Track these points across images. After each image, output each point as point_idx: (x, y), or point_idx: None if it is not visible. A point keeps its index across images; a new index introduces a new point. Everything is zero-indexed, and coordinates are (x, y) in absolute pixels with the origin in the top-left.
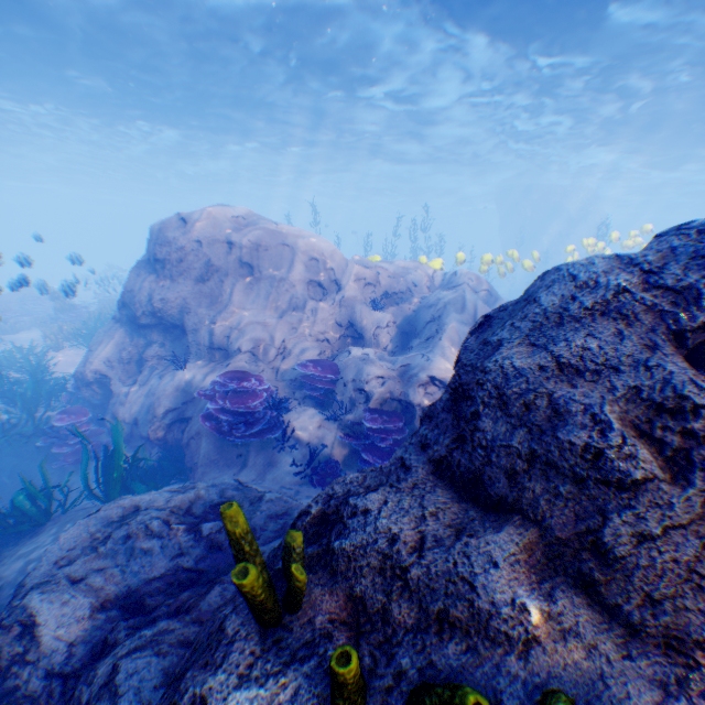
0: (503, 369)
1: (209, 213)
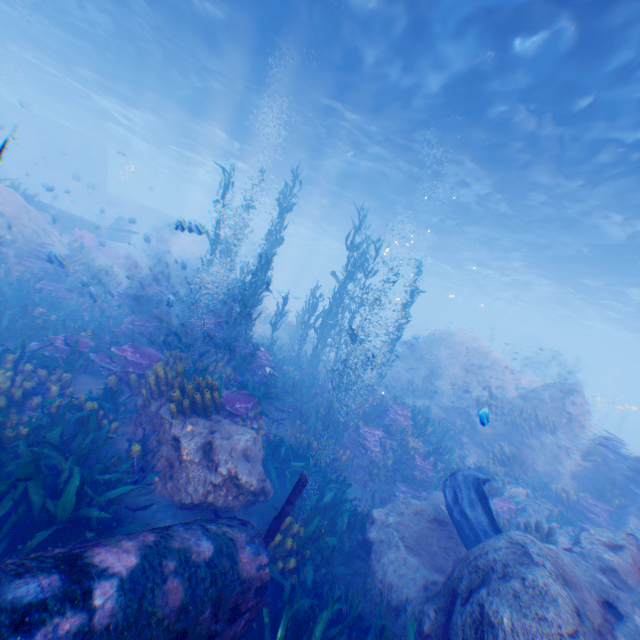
0: (532, 387)
1: (460, 332)
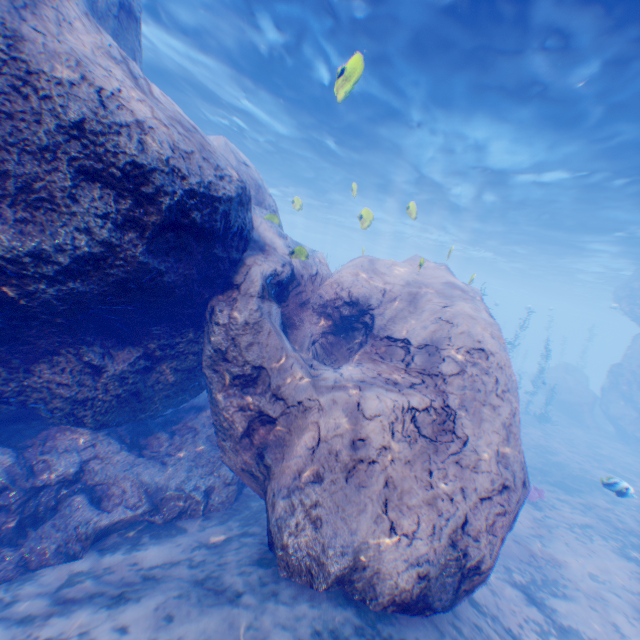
0: None
1: None
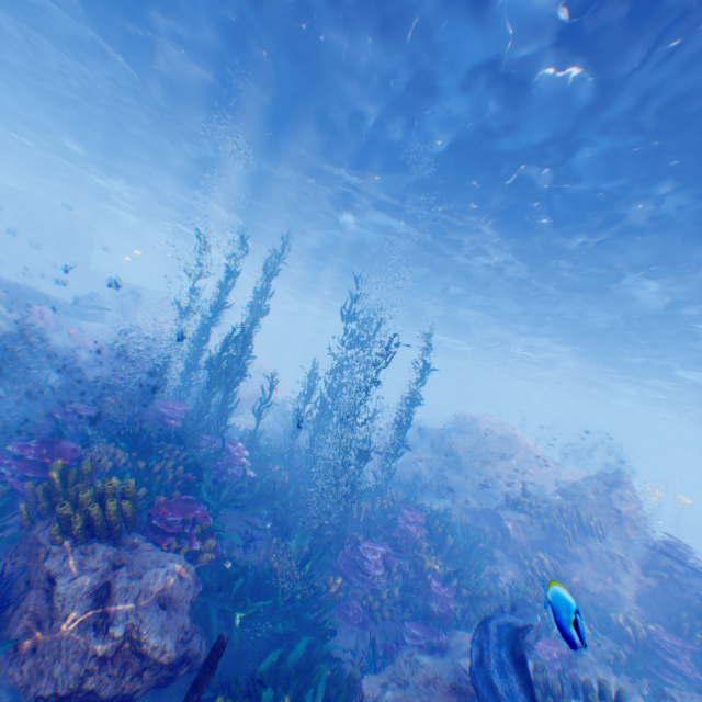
0: (572, 479)
1: (484, 416)
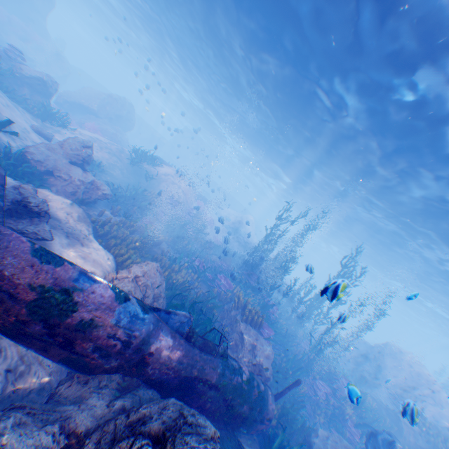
0: None
1: (409, 353)
